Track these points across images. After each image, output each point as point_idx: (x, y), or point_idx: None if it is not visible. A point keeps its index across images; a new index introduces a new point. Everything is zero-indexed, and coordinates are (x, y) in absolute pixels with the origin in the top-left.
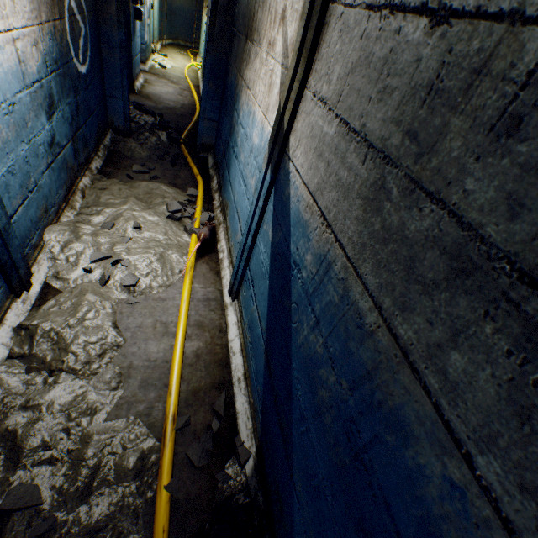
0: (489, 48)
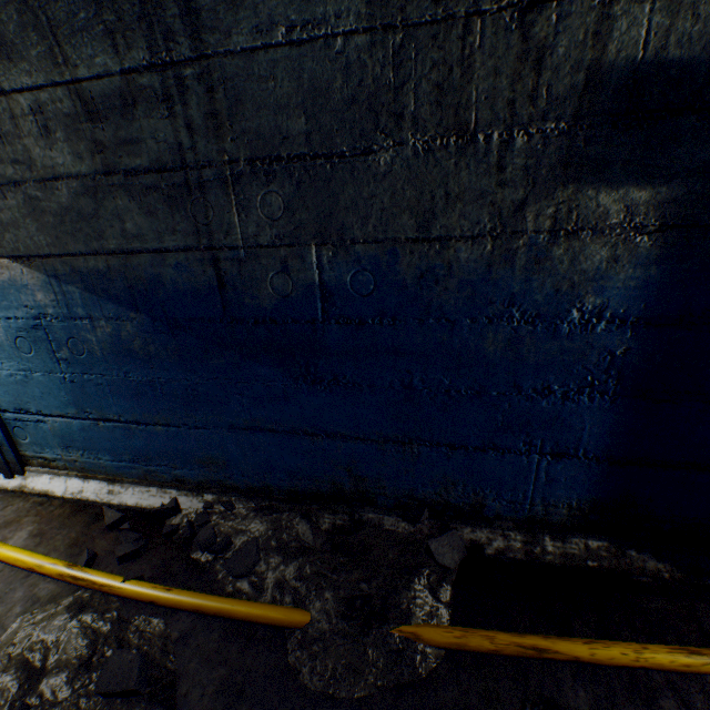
0: (8, 107)
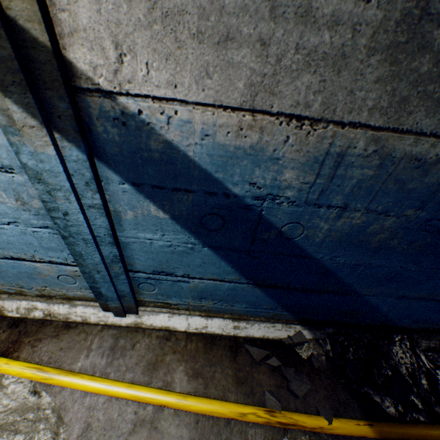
0: None
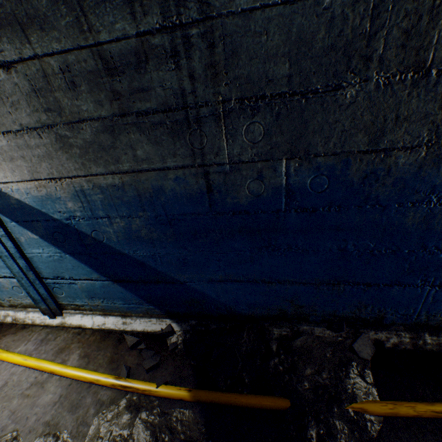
0: (40, 68)
